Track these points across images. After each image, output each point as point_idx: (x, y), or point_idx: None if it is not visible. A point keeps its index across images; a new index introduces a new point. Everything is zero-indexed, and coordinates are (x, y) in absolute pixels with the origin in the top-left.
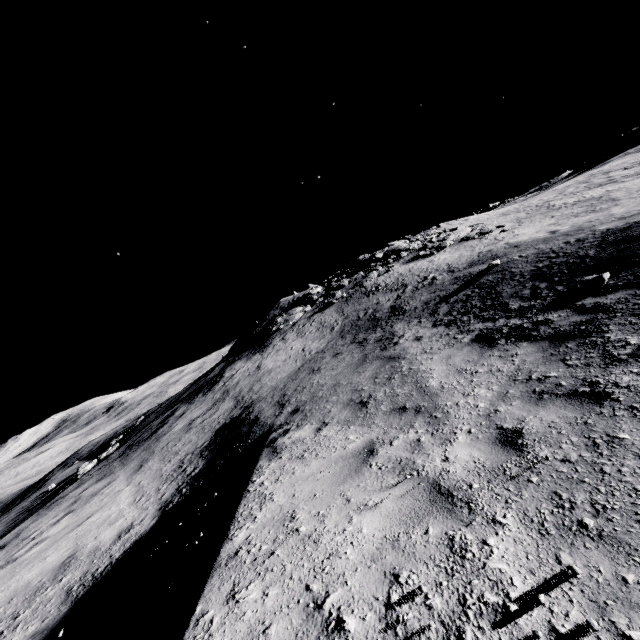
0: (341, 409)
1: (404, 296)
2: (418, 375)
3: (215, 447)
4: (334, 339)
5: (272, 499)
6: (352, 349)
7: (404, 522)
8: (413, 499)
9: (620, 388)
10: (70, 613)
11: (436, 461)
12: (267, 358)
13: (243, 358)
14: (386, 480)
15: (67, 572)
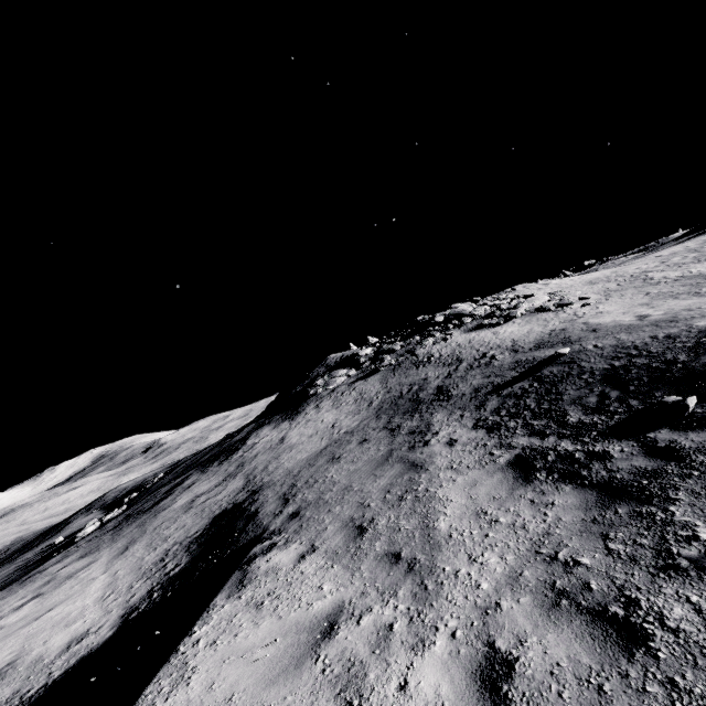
0: (337, 530)
1: (455, 375)
2: (431, 504)
3: (205, 540)
4: (368, 418)
5: (188, 681)
6: (381, 437)
7: None
8: None
9: (665, 630)
10: None
11: (391, 685)
12: (294, 429)
13: (272, 423)
14: (318, 702)
15: None
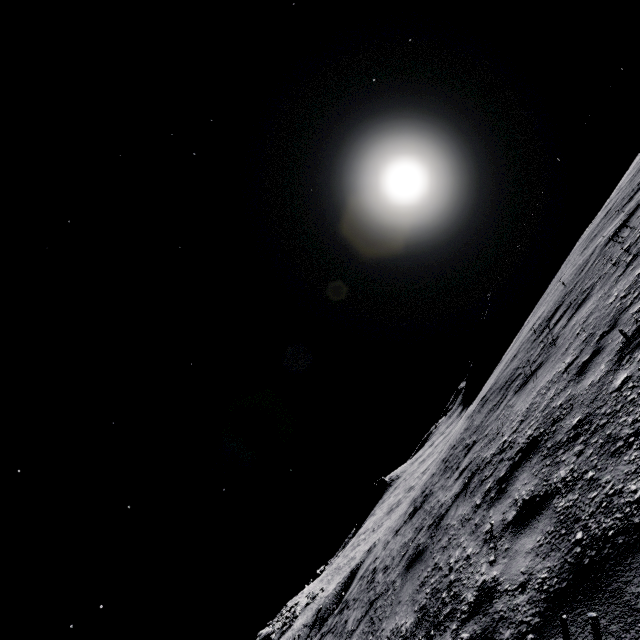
0: None
1: None
2: None
3: None
4: None
5: None
6: None
7: None
8: None
9: None
10: None
11: None
12: None
13: None
14: None
15: None
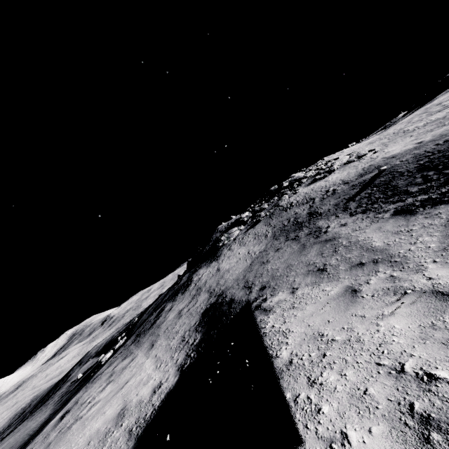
0: (304, 277)
1: (315, 205)
2: (360, 243)
3: (205, 324)
4: (270, 242)
5: (291, 331)
6: (289, 244)
7: (429, 315)
8: (423, 303)
9: None
10: (137, 445)
11: (422, 281)
12: (222, 263)
13: (203, 267)
14: (386, 300)
15: (124, 419)
